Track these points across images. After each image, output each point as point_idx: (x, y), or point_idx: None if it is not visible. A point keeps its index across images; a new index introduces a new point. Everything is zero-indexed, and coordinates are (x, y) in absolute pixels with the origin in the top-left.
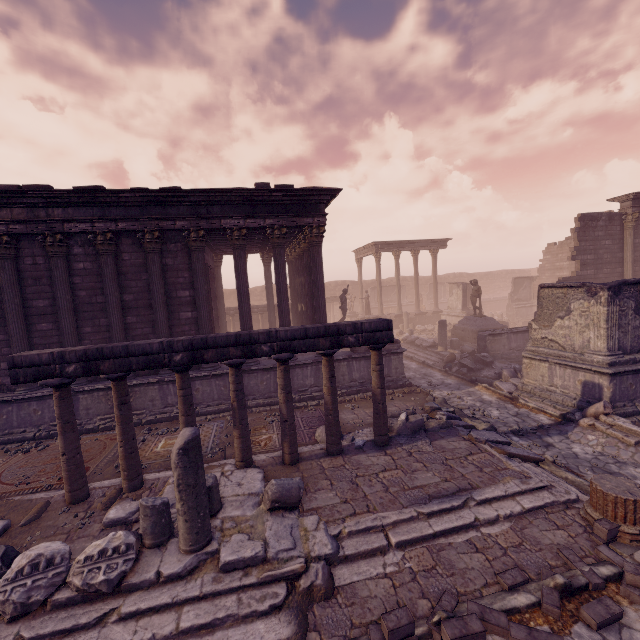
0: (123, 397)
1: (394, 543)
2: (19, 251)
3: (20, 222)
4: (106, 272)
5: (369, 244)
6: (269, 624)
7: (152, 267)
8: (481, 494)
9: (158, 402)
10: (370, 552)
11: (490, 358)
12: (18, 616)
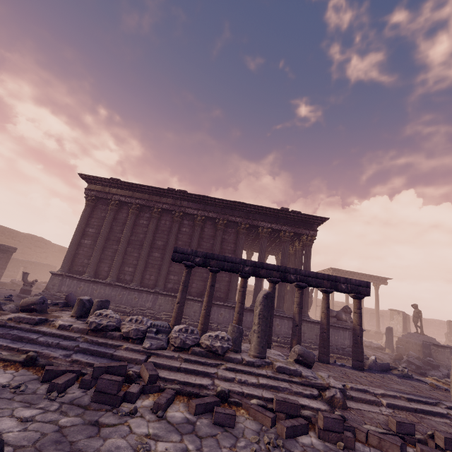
0: (214, 282)
1: (385, 402)
2: (161, 217)
3: (168, 204)
4: (195, 234)
5: (327, 269)
6: (311, 401)
7: (218, 237)
8: (449, 404)
9: (197, 314)
10: (368, 401)
11: (436, 363)
12: (177, 350)
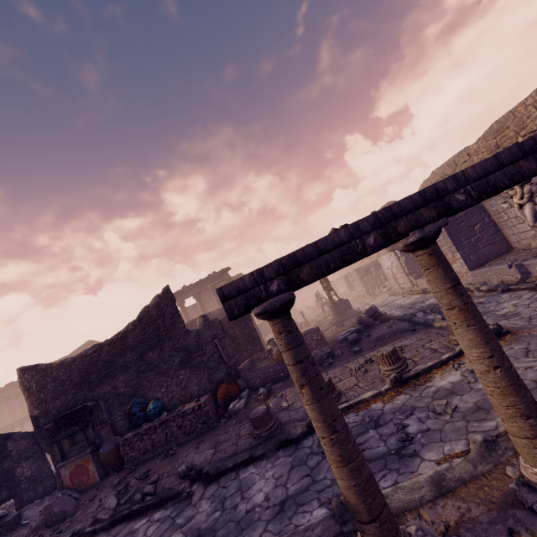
0: None
1: None
2: None
3: None
4: (17, 404)
5: None
6: None
7: None
8: None
9: None
10: None
11: None
12: None
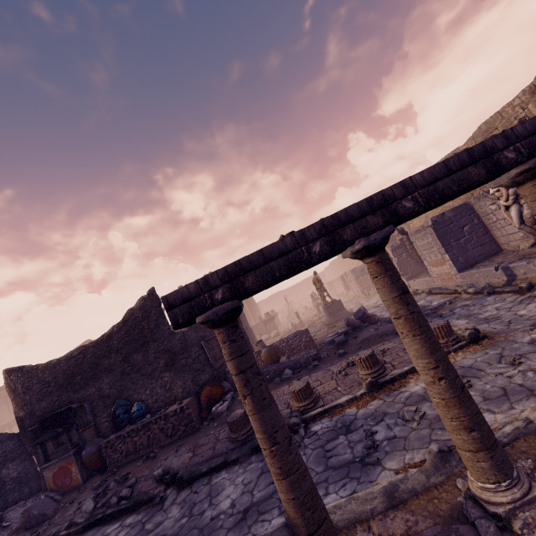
0: None
1: None
2: None
3: None
4: None
5: None
6: None
7: None
8: None
9: None
10: None
11: None
12: None
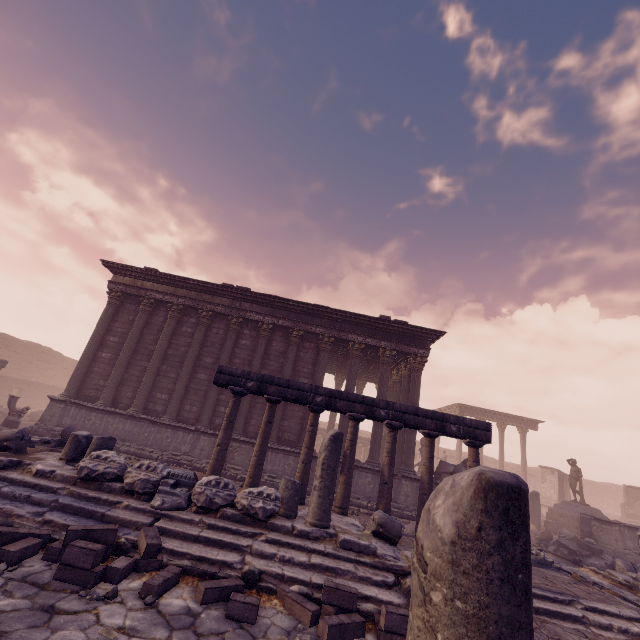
0: (271, 417)
1: None
2: (212, 323)
3: (223, 306)
4: (259, 349)
5: (452, 405)
6: (381, 591)
7: (290, 354)
8: (589, 603)
9: None
10: None
11: (598, 546)
12: (200, 511)
